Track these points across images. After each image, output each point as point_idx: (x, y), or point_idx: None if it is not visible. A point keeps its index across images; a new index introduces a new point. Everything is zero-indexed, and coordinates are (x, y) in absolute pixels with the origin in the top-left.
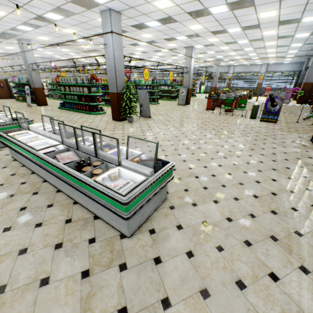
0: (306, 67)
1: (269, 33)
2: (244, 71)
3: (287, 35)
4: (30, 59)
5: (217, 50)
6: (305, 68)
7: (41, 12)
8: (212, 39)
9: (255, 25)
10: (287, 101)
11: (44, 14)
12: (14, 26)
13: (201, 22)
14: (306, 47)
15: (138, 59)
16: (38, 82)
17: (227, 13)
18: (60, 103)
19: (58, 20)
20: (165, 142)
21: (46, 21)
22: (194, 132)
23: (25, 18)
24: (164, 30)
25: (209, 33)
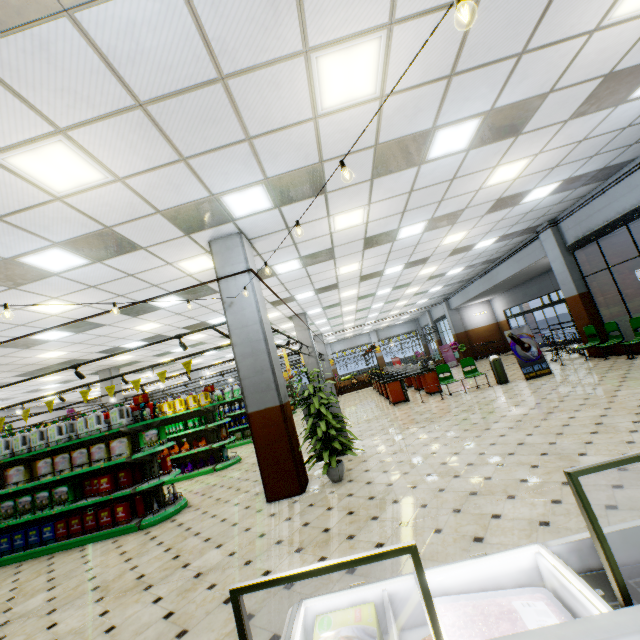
0: (434, 320)
1: (426, 271)
2: (349, 347)
3: (441, 273)
4: None
5: (334, 314)
6: (432, 321)
7: (24, 247)
8: (347, 293)
9: (424, 258)
10: (454, 363)
11: (29, 254)
12: None
13: (366, 257)
14: (440, 292)
15: (164, 366)
16: None
17: (414, 237)
18: None
19: (55, 274)
20: (587, 459)
21: (4, 280)
22: (537, 424)
23: None
24: (292, 279)
25: (357, 278)
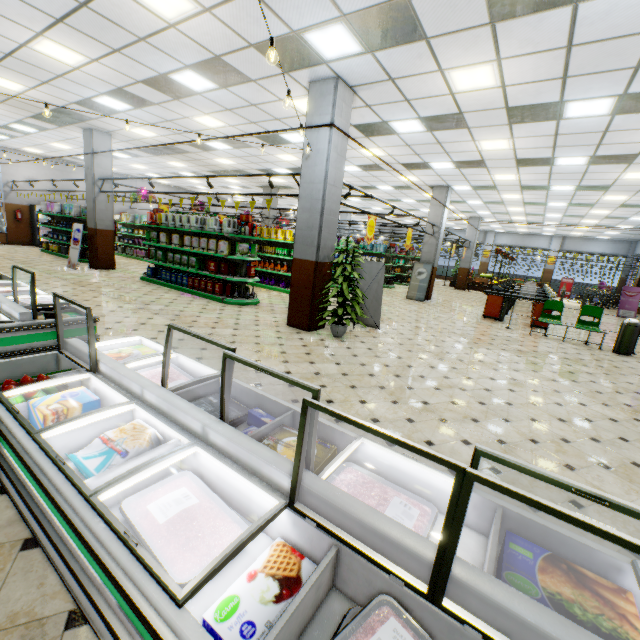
0: None
1: (637, 176)
2: (516, 245)
3: None
4: (100, 170)
5: (492, 199)
6: None
7: (169, 66)
8: (502, 176)
9: (627, 156)
10: (631, 313)
11: (174, 73)
12: (91, 96)
13: (517, 134)
14: None
15: None
16: (106, 218)
17: (597, 120)
18: (150, 268)
19: (198, 93)
20: (497, 423)
21: (168, 92)
22: (539, 390)
23: (124, 79)
24: (419, 143)
25: (511, 161)
